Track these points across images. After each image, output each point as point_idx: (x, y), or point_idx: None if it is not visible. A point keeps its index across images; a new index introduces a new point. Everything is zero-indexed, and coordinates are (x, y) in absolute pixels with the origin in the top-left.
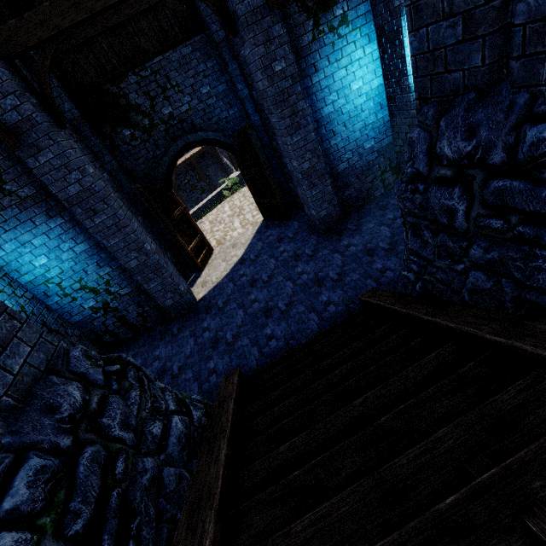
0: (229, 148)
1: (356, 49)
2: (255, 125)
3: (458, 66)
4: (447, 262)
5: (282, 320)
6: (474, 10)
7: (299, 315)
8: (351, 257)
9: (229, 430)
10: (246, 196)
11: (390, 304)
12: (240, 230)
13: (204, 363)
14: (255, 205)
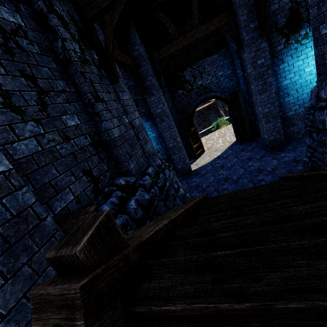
0: (226, 101)
1: (311, 50)
2: (242, 90)
3: None
4: (322, 148)
5: (233, 183)
6: None
7: (243, 183)
8: (284, 162)
9: (200, 199)
10: (229, 129)
11: (292, 174)
12: (221, 144)
13: (190, 193)
14: (233, 133)
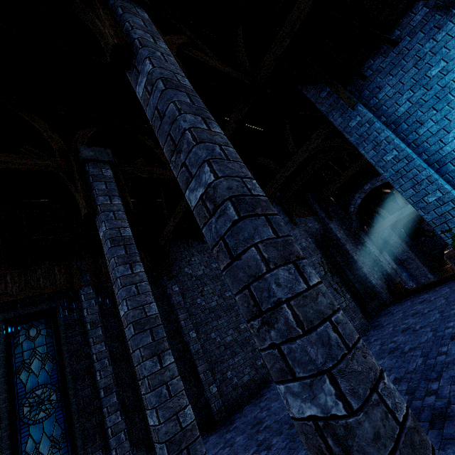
0: None
1: None
2: None
3: None
4: None
5: None
6: None
7: None
8: None
9: None
10: None
11: None
12: None
13: None
14: None
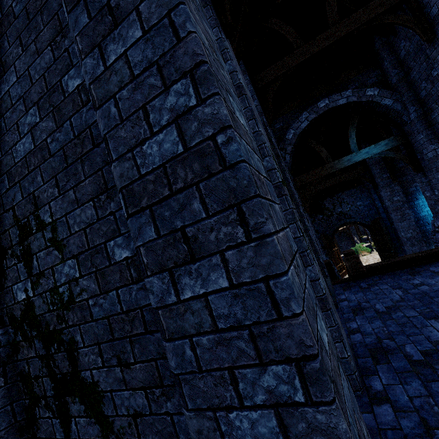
0: (366, 226)
1: None
2: (383, 218)
3: (436, 208)
4: None
5: None
6: (434, 200)
7: None
8: None
9: None
10: (372, 255)
11: None
12: None
13: None
14: (377, 259)
